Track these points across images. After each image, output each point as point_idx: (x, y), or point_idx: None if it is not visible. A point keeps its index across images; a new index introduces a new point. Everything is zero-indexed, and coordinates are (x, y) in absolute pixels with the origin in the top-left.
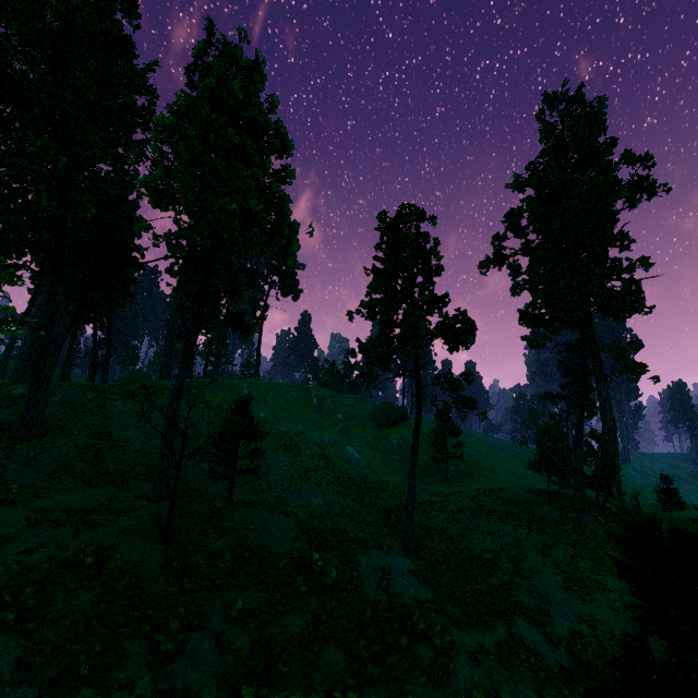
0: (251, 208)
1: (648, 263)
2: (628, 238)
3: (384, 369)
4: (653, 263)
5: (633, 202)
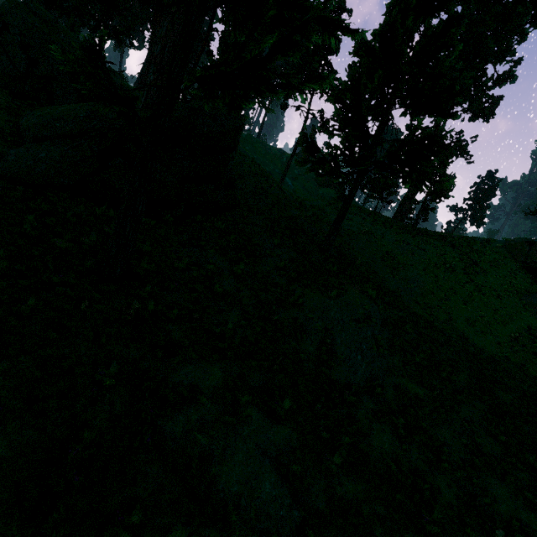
0: None
1: (512, 75)
2: (514, 54)
3: (286, 97)
4: (516, 76)
5: (523, 19)
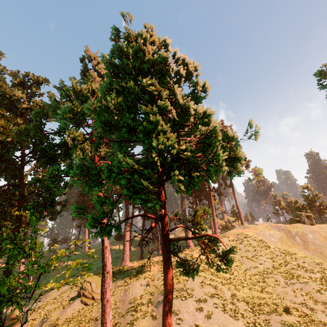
0: (161, 148)
1: None
2: None
3: None
4: None
5: None
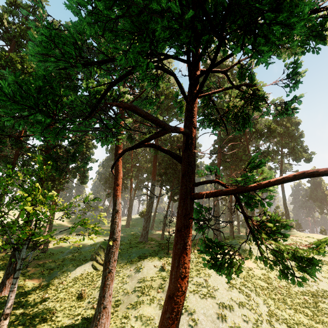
0: None
1: None
2: None
3: None
4: None
5: None
